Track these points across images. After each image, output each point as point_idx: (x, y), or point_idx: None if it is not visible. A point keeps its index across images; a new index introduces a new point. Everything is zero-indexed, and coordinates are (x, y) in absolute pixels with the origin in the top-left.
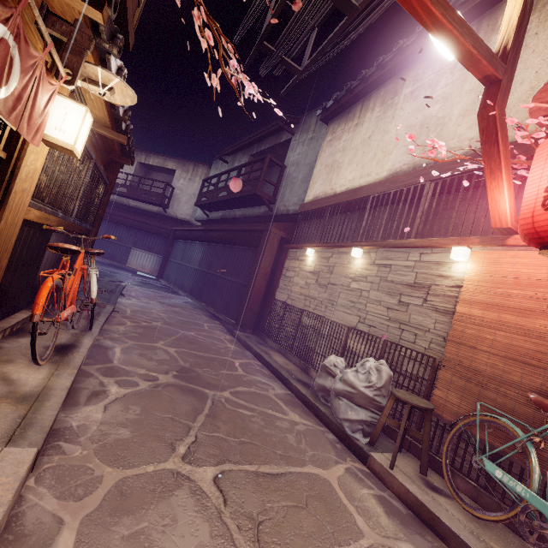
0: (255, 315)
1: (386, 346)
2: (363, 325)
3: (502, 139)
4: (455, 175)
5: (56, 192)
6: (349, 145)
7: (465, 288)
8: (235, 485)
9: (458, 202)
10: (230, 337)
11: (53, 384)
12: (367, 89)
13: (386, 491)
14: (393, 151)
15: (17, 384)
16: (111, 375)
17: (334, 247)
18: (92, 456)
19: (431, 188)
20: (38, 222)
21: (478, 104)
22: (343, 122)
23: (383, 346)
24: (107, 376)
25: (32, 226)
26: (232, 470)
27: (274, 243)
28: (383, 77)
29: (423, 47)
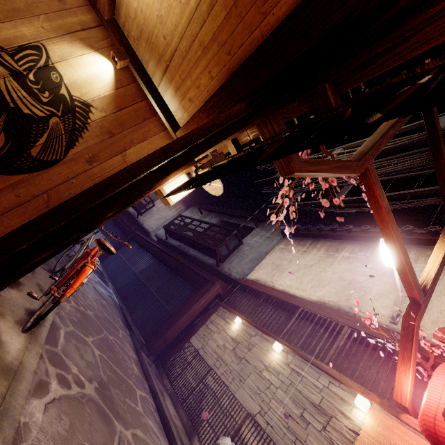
0: (165, 346)
1: None
2: (262, 419)
3: (415, 341)
4: (368, 334)
5: None
6: (295, 261)
7: (361, 438)
8: None
9: (366, 356)
10: (136, 357)
11: (26, 361)
12: (319, 235)
13: None
14: (326, 286)
15: (4, 348)
16: (55, 363)
17: (260, 329)
18: None
19: (348, 332)
20: None
21: (391, 294)
22: (296, 243)
23: None
24: (52, 363)
25: None
26: None
27: (212, 295)
28: (332, 236)
29: (362, 237)
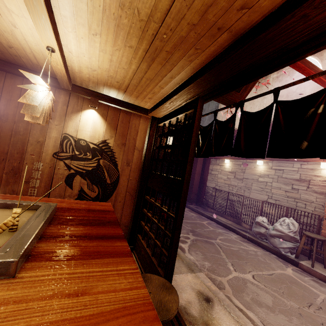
0: (196, 195)
1: (288, 210)
2: (271, 200)
3: None
4: None
5: None
6: None
7: None
8: (262, 280)
9: None
10: (187, 209)
11: None
12: None
13: (313, 277)
14: None
15: None
16: None
17: (243, 159)
18: (210, 274)
19: None
20: None
21: (321, 88)
22: None
23: (286, 210)
24: None
25: None
26: (255, 274)
27: None
28: None
29: None
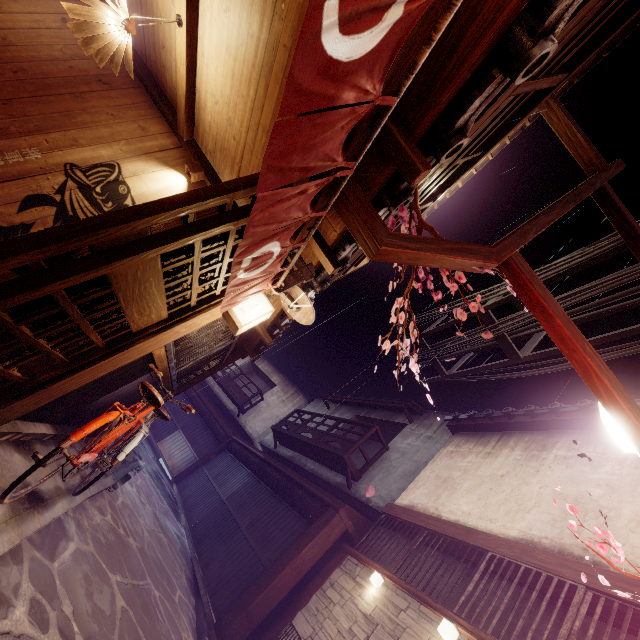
0: (249, 630)
1: None
2: None
3: None
4: (629, 603)
5: (189, 346)
6: (474, 469)
7: None
8: None
9: None
10: None
11: None
12: (510, 425)
13: None
14: (532, 509)
15: None
16: (37, 582)
17: (415, 595)
18: None
19: (586, 599)
20: (155, 359)
21: None
22: (473, 442)
23: None
24: (32, 579)
25: (145, 359)
26: None
27: (334, 531)
28: (531, 424)
29: (583, 421)
